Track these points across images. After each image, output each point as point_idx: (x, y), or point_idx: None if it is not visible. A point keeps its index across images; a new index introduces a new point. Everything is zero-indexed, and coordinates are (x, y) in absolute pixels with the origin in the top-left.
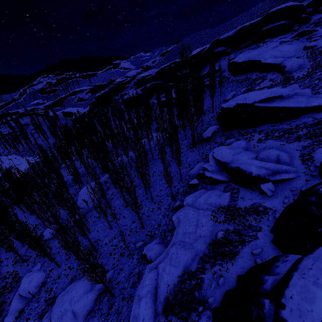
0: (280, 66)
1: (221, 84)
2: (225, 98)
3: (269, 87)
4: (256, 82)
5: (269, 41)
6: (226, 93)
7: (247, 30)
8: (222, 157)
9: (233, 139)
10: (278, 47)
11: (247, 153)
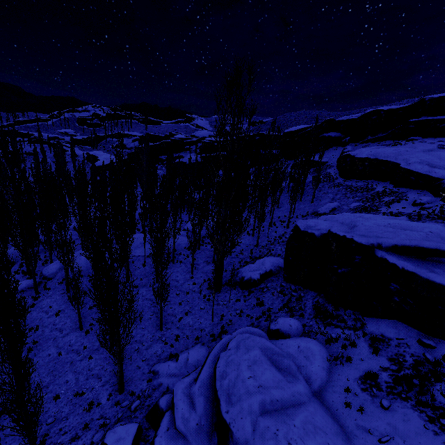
0: (440, 183)
1: (318, 183)
2: (317, 208)
3: (413, 217)
4: (384, 199)
5: (418, 139)
6: (322, 200)
7: (382, 117)
8: (232, 392)
9: (297, 320)
10: (436, 151)
11: (315, 434)
